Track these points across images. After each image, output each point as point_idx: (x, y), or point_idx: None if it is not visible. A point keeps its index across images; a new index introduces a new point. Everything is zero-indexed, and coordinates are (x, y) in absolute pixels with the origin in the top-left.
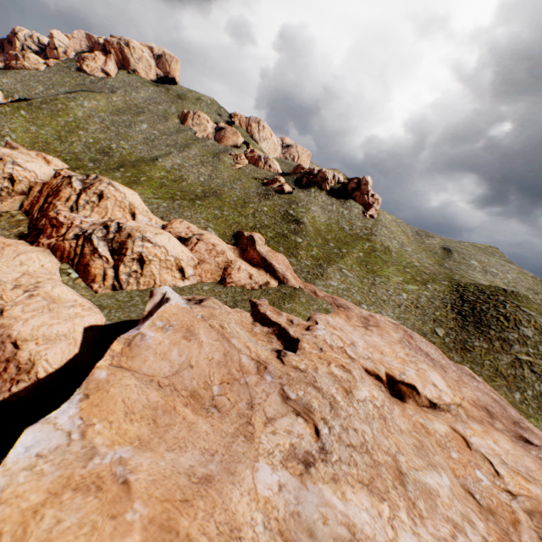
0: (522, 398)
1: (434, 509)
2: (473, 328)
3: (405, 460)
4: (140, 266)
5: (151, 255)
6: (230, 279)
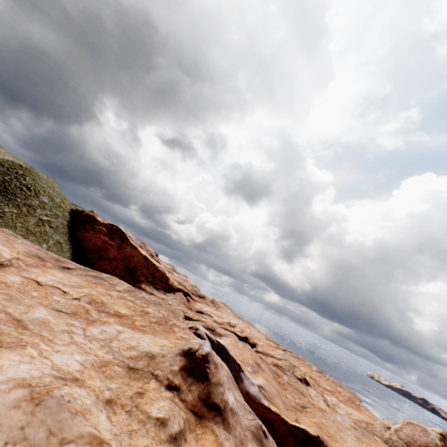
0: (49, 246)
1: (53, 331)
2: (2, 196)
3: (14, 310)
4: None
5: None
6: None
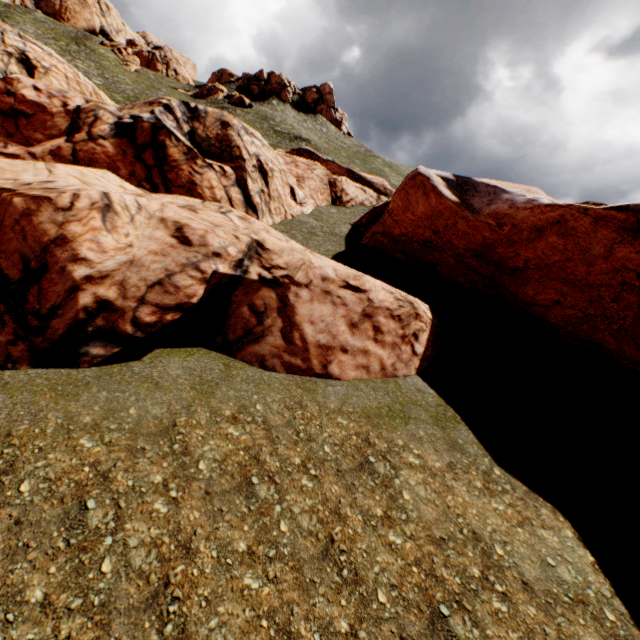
0: None
1: None
2: None
3: None
4: (263, 181)
5: (268, 161)
6: (348, 197)
